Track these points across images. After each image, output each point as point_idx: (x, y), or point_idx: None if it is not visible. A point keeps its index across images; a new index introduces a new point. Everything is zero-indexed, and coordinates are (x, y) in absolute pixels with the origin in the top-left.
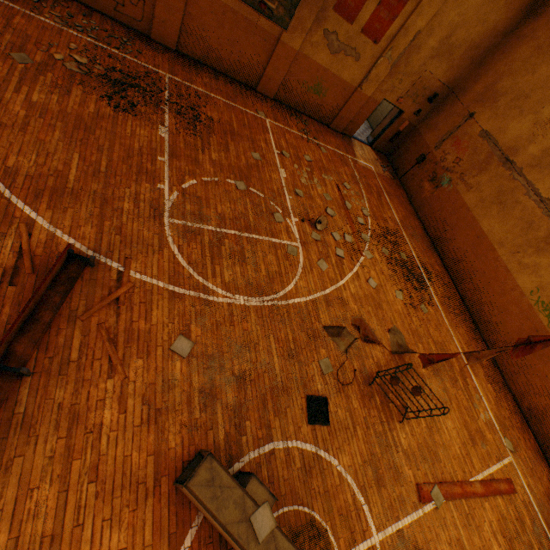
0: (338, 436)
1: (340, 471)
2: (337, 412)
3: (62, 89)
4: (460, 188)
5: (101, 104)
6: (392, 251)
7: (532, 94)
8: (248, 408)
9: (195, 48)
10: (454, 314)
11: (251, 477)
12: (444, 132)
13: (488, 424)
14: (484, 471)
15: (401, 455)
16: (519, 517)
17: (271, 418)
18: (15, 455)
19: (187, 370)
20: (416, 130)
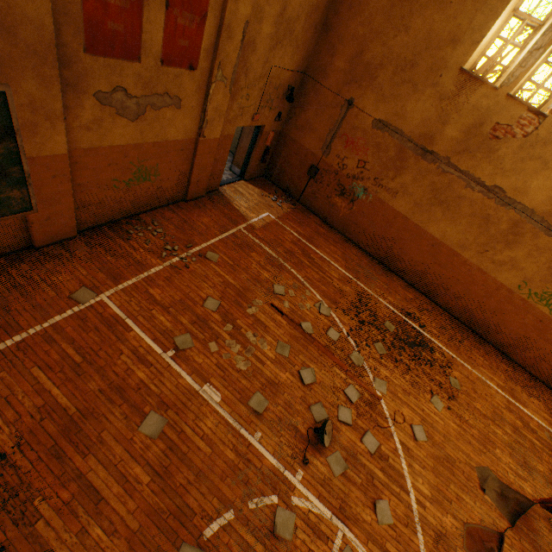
0: None
1: None
2: None
3: None
4: (383, 196)
5: None
6: (381, 335)
7: (418, 59)
8: None
9: None
10: (461, 345)
11: None
12: (326, 132)
13: None
14: None
15: None
16: None
17: None
18: None
19: None
20: (285, 135)
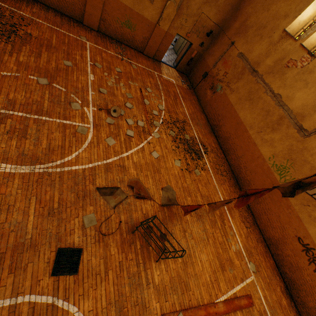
0: (85, 283)
1: None
2: (91, 260)
3: None
4: (227, 92)
5: None
6: (178, 133)
7: (267, 24)
8: None
9: None
10: (221, 176)
11: None
12: (218, 56)
13: (238, 253)
14: (229, 292)
15: (152, 291)
16: None
17: (5, 275)
18: None
19: None
20: (202, 57)
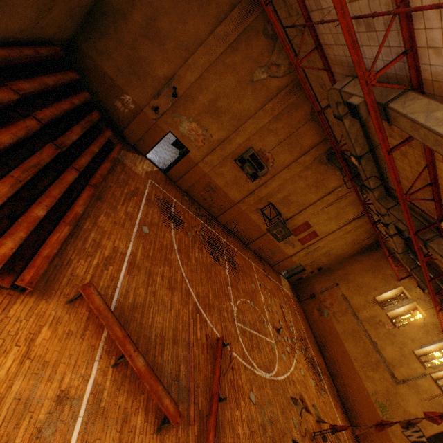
0: None
1: None
2: None
3: (201, 250)
4: (333, 320)
5: (210, 257)
6: (305, 351)
7: (363, 287)
8: (276, 440)
9: (231, 226)
10: (335, 400)
11: None
12: (324, 287)
13: None
14: None
15: None
16: None
17: None
18: (223, 441)
19: (255, 411)
20: (310, 279)
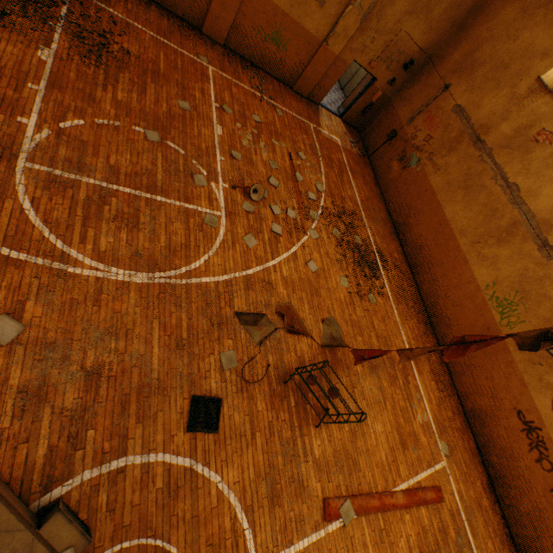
0: (227, 446)
1: (222, 489)
2: (233, 415)
3: None
4: (428, 169)
5: None
6: (345, 233)
7: (511, 64)
8: (97, 413)
9: None
10: (406, 307)
11: (55, 513)
12: (418, 106)
13: (425, 426)
14: (411, 479)
15: (311, 466)
16: (443, 528)
17: (132, 425)
18: None
19: (4, 363)
20: (390, 102)
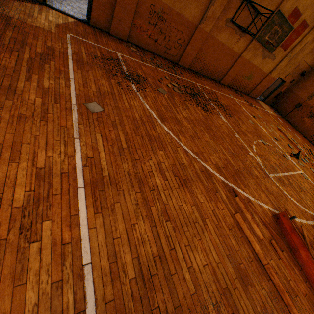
0: None
1: None
2: None
3: (184, 105)
4: None
5: (199, 109)
6: None
7: None
8: None
9: (197, 66)
10: None
11: None
12: (312, 90)
13: None
14: None
15: None
16: None
17: None
18: None
19: None
20: (290, 90)
